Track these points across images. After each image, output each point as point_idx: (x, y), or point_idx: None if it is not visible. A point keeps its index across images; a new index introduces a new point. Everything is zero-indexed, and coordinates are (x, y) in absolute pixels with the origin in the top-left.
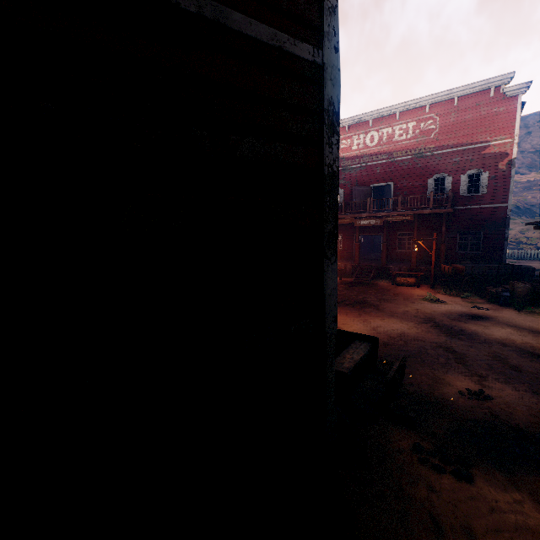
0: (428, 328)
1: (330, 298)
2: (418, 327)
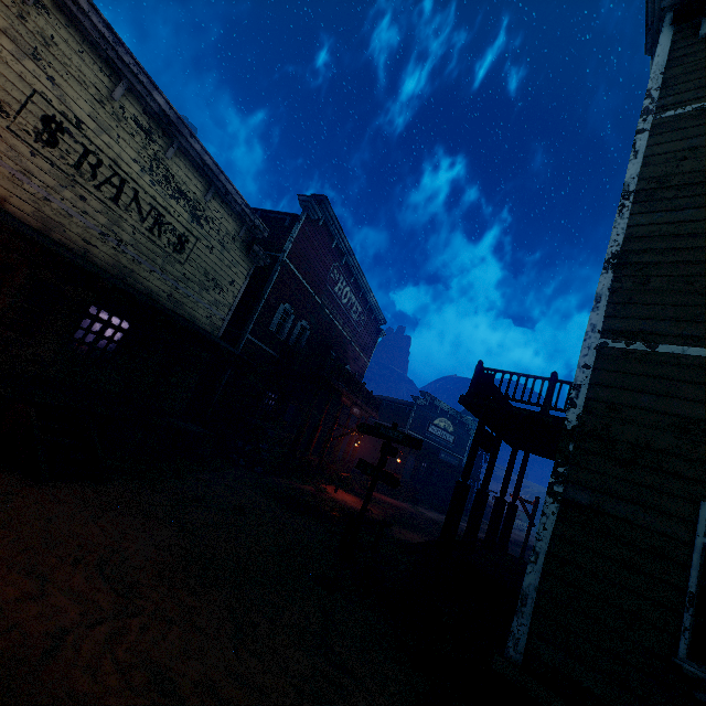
0: None
1: None
2: None
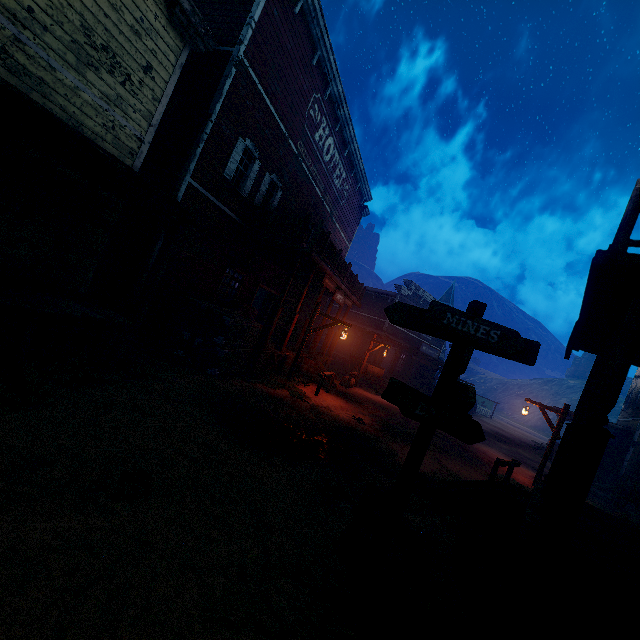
0: (483, 444)
1: None
2: (486, 446)
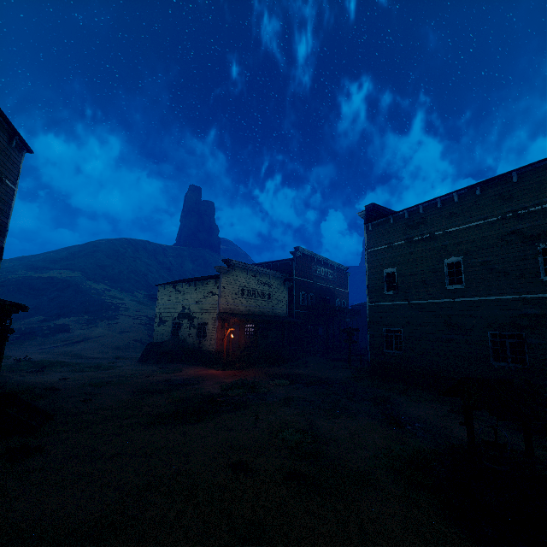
0: None
1: None
2: None
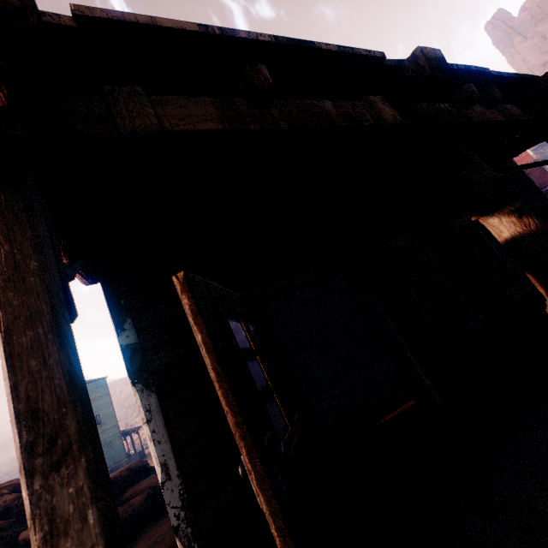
0: None
1: (543, 194)
2: None
